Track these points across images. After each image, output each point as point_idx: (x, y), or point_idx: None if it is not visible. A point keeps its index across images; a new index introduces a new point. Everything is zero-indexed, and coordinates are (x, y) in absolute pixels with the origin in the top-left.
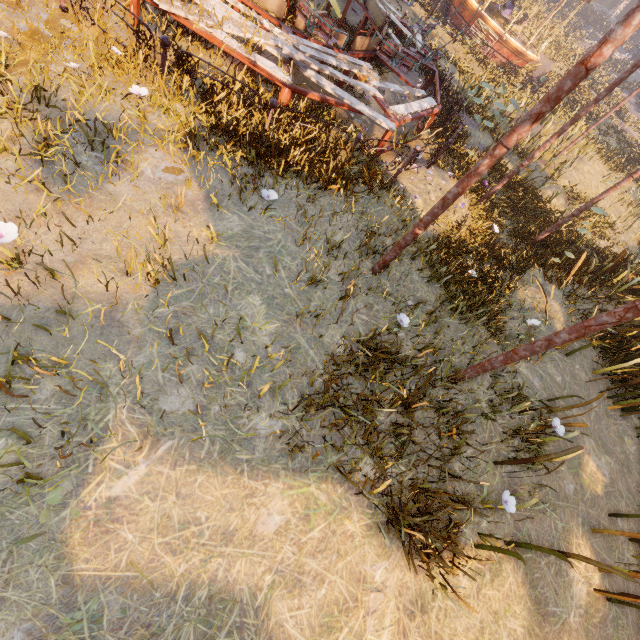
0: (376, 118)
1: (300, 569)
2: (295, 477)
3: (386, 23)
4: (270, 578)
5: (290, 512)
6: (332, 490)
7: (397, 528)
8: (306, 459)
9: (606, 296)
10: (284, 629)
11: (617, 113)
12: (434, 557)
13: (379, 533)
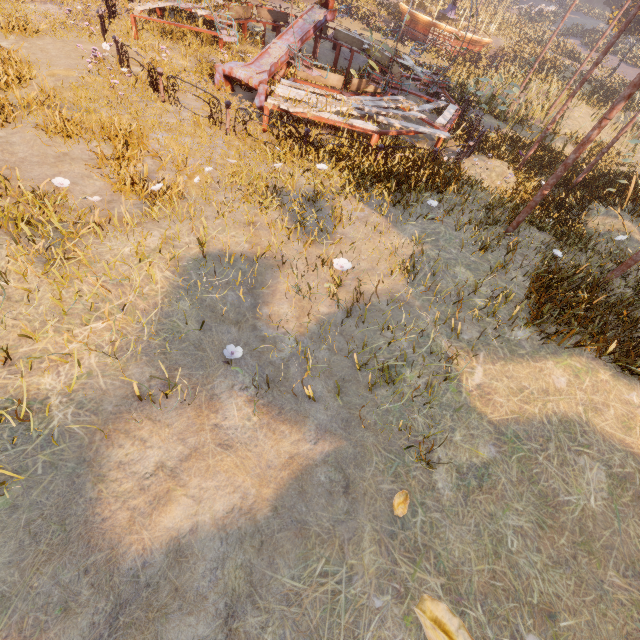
0: (435, 133)
1: (592, 402)
2: (555, 357)
3: (394, 62)
4: (581, 408)
5: (566, 375)
6: (579, 360)
7: (627, 374)
8: (554, 347)
9: None
10: (606, 431)
11: (571, 59)
12: None
13: (620, 378)
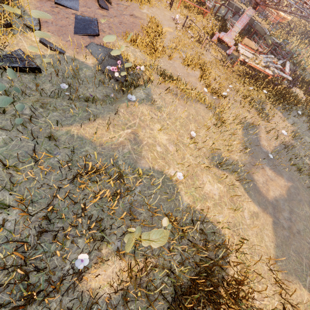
0: (287, 77)
1: None
2: None
3: (267, 35)
4: None
5: None
6: None
7: None
8: None
9: None
10: None
11: None
12: None
13: None
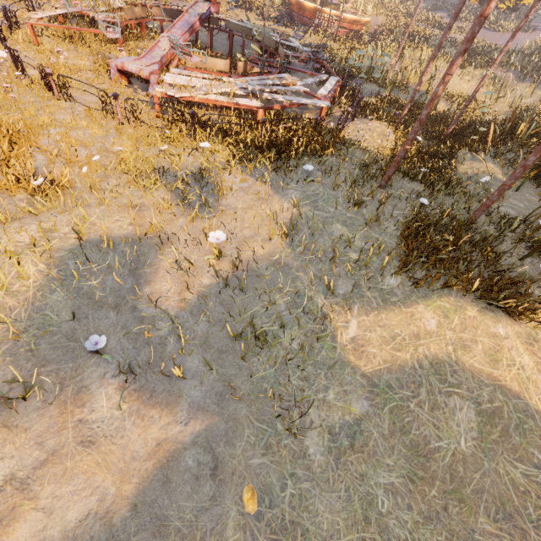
0: (316, 103)
1: (461, 340)
2: (426, 300)
3: (279, 44)
4: (450, 348)
5: (436, 317)
6: (448, 300)
7: (493, 307)
8: (424, 290)
9: (518, 145)
10: (475, 367)
11: (440, 29)
12: (522, 315)
13: (486, 312)
